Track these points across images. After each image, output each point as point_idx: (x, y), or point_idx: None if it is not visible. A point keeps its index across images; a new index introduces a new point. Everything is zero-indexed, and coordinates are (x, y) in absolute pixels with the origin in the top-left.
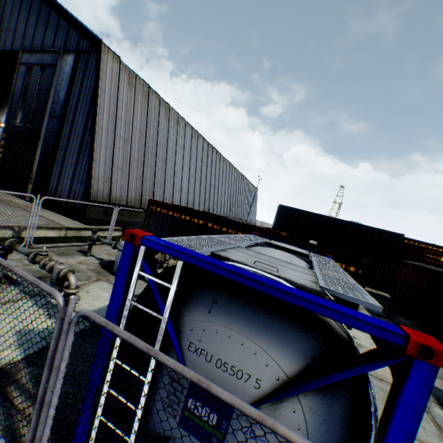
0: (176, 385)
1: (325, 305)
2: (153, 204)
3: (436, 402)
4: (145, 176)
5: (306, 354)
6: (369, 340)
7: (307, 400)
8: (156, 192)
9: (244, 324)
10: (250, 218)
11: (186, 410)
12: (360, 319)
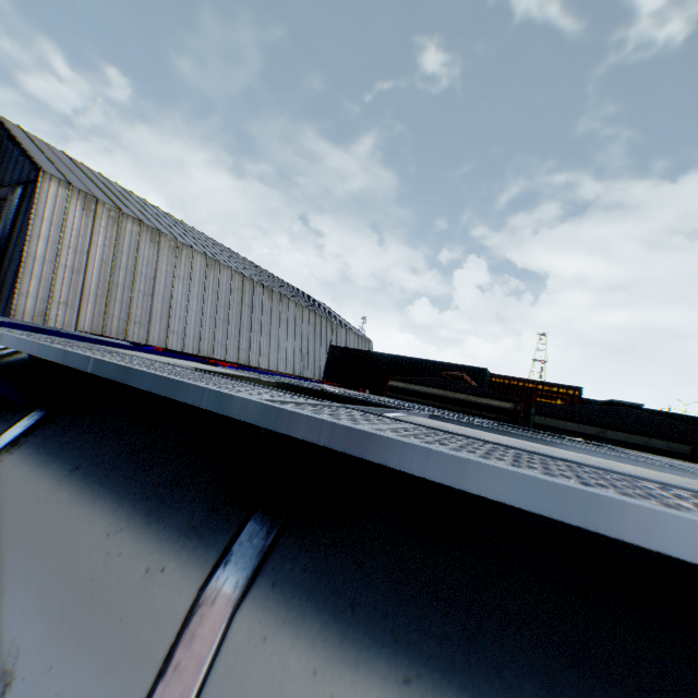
0: None
1: None
2: None
3: None
4: (112, 313)
5: None
6: None
7: None
8: (132, 334)
9: None
10: None
11: None
12: None
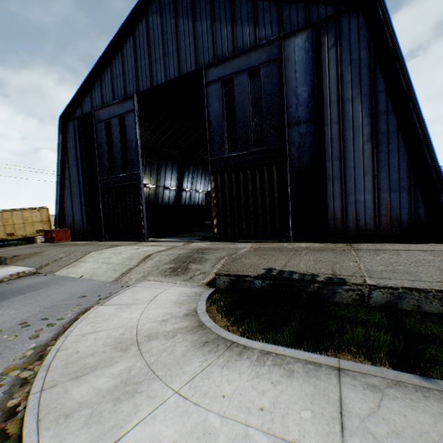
0: None
1: None
2: None
3: None
4: None
5: None
6: None
7: None
8: None
9: None
10: None
11: None
12: None
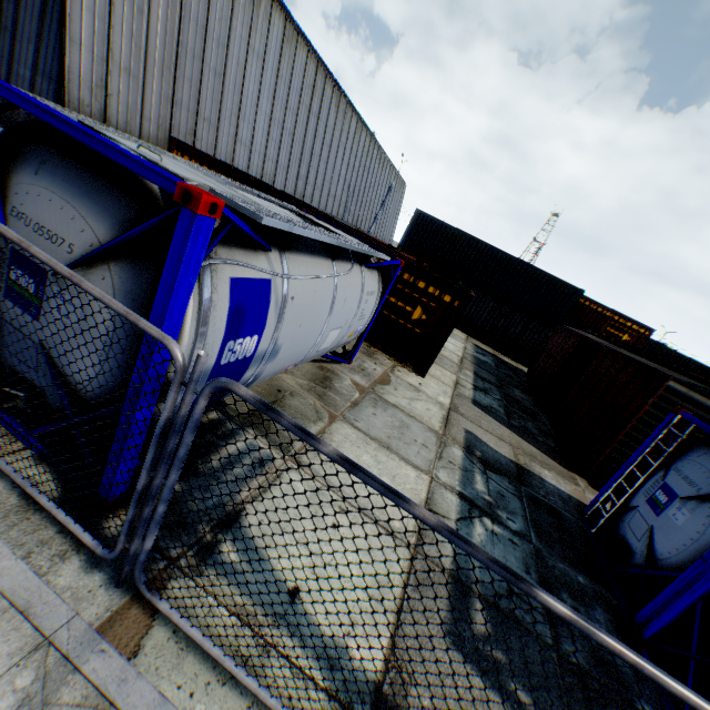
0: (1, 254)
1: (121, 150)
2: (178, 149)
3: (463, 447)
4: (179, 98)
5: (124, 224)
6: (441, 392)
7: (118, 270)
8: (200, 137)
9: (69, 188)
10: (383, 234)
11: (11, 280)
12: (146, 166)
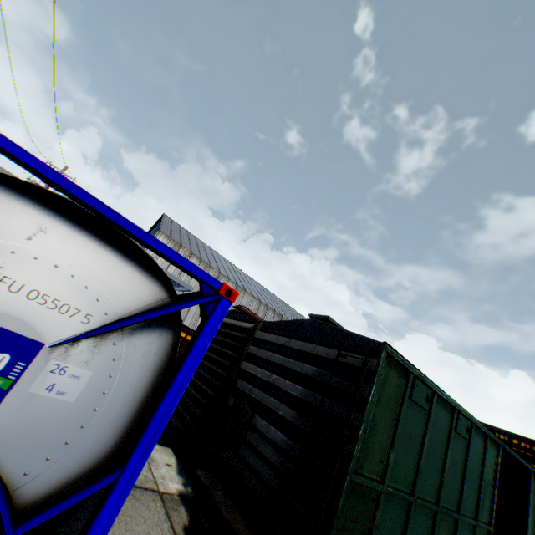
0: None
1: None
2: None
3: None
4: None
5: None
6: None
7: None
8: None
9: None
10: None
11: None
12: None
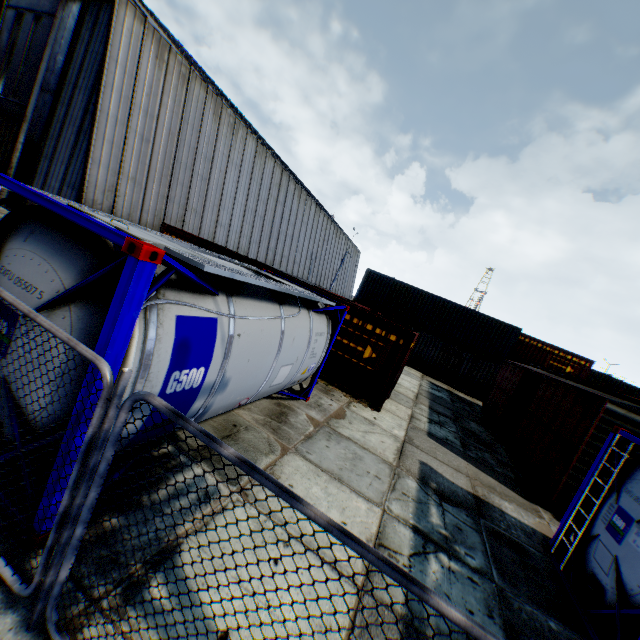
0: None
1: (87, 218)
2: (167, 230)
3: (418, 478)
4: (173, 196)
5: (87, 273)
6: (396, 425)
7: (77, 310)
8: (187, 222)
9: (48, 249)
10: (343, 291)
11: None
12: (105, 227)
